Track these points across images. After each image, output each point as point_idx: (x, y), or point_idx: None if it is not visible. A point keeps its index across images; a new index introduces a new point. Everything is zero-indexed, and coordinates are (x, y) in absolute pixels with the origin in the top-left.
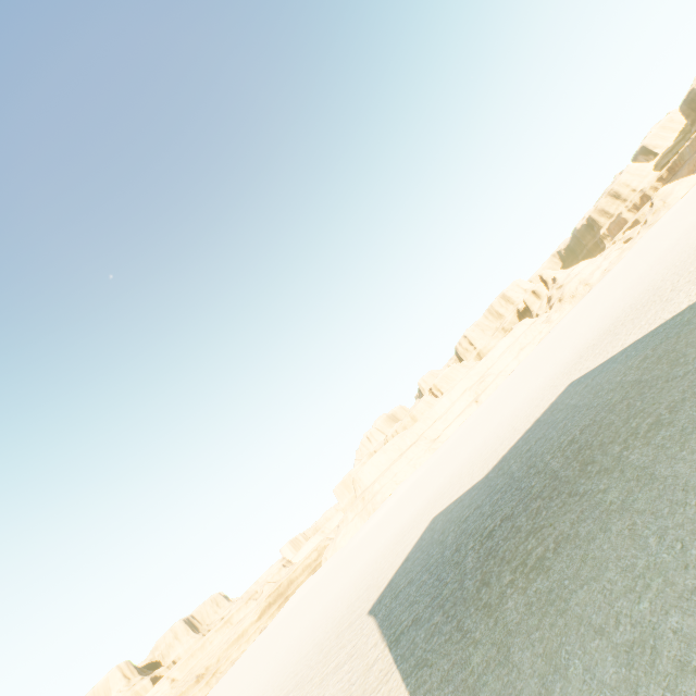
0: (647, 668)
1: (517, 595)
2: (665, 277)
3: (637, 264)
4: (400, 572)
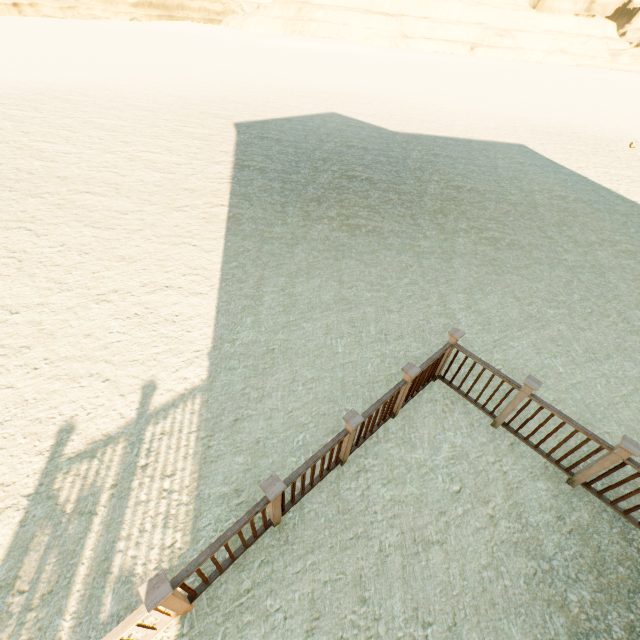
0: (340, 310)
1: (327, 228)
2: None
3: None
4: (278, 124)
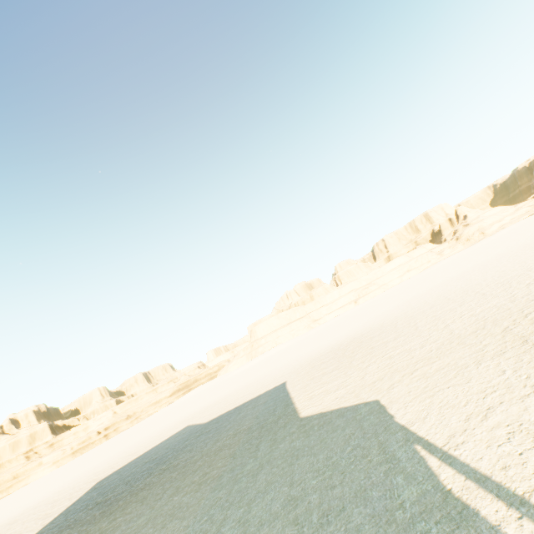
0: None
1: None
2: (398, 322)
3: (482, 254)
4: (128, 464)
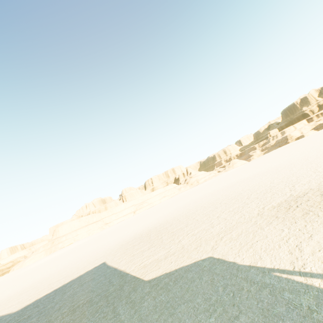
0: None
1: None
2: (179, 219)
3: (204, 190)
4: None
